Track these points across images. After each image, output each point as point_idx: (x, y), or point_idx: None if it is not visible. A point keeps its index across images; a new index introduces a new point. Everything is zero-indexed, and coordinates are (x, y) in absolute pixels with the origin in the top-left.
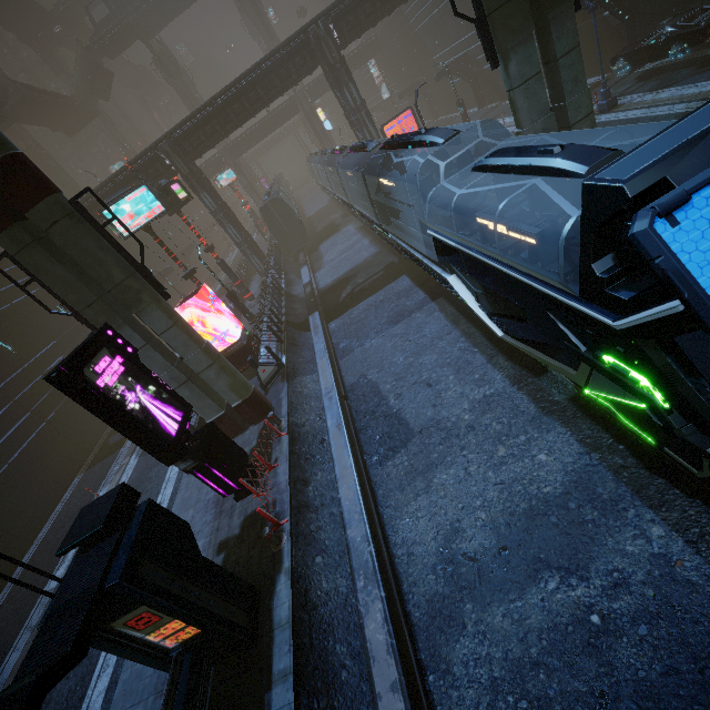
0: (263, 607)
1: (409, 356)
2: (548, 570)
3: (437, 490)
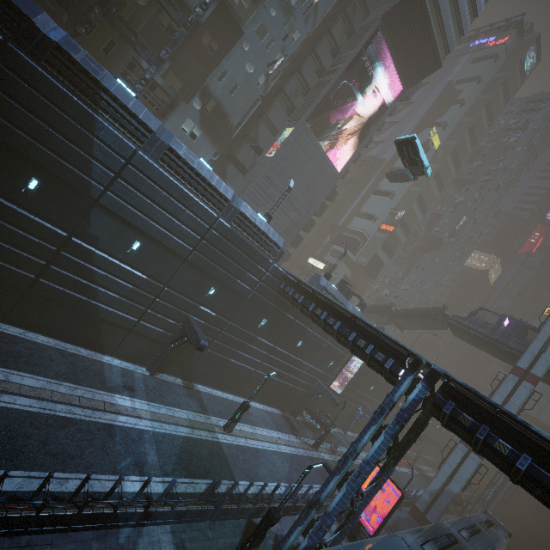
0: None
1: None
2: None
3: None
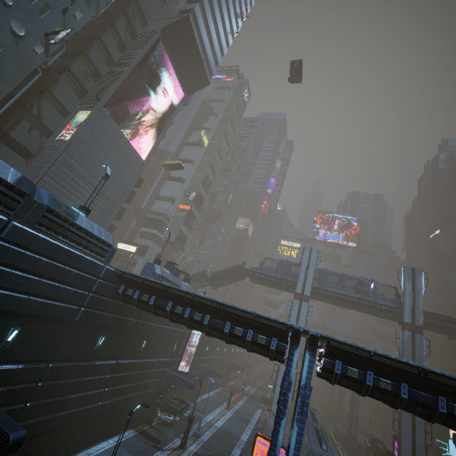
0: None
1: None
2: None
3: None
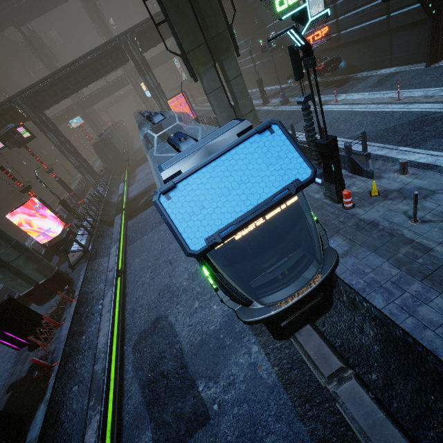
0: (23, 430)
1: (165, 244)
2: (201, 379)
3: (158, 332)
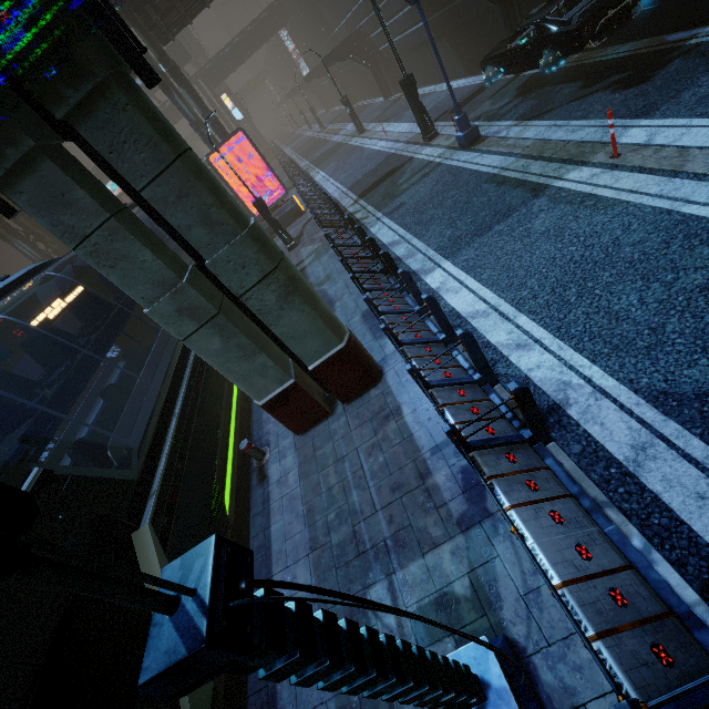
0: None
1: None
2: None
3: None
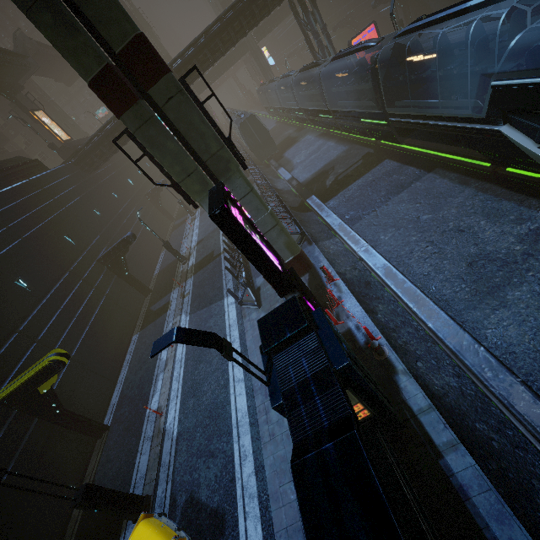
0: (393, 400)
1: (426, 214)
2: None
3: (516, 304)
